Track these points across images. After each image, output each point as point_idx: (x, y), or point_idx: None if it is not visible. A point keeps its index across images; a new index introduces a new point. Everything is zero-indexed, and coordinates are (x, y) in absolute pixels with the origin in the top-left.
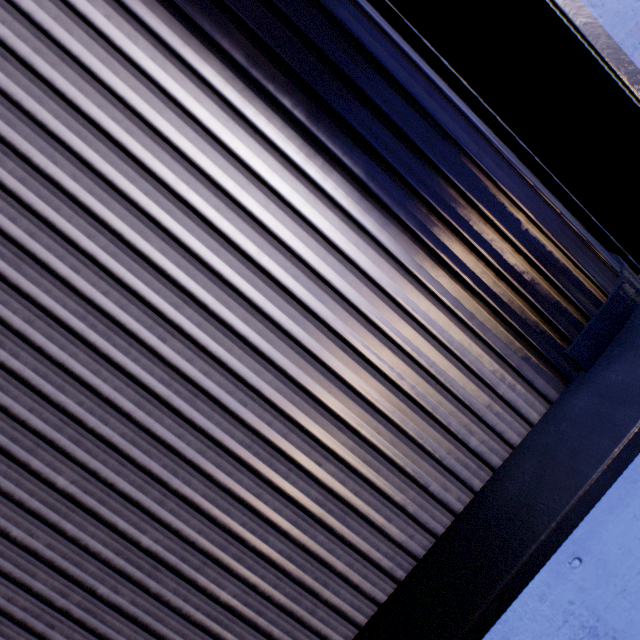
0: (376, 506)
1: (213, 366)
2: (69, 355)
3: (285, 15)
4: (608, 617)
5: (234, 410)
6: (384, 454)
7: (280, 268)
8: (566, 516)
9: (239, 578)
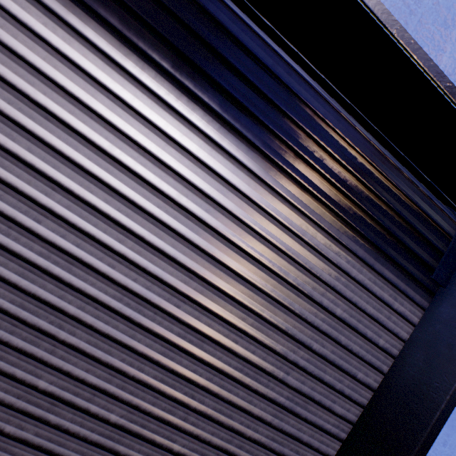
0: (325, 394)
1: (213, 319)
2: (112, 327)
3: (243, 75)
4: None
5: (229, 347)
6: (328, 359)
7: (253, 246)
8: (455, 391)
9: None
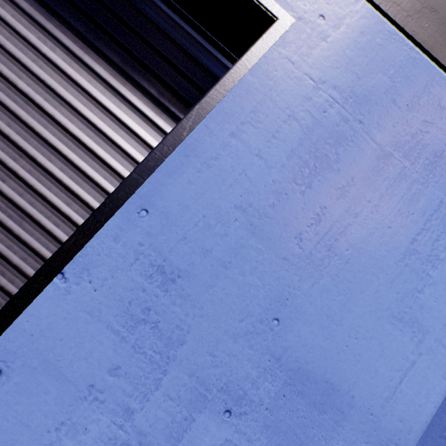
0: (47, 215)
1: None
2: None
3: None
4: (173, 259)
5: None
6: (55, 176)
7: None
8: (132, 176)
9: None
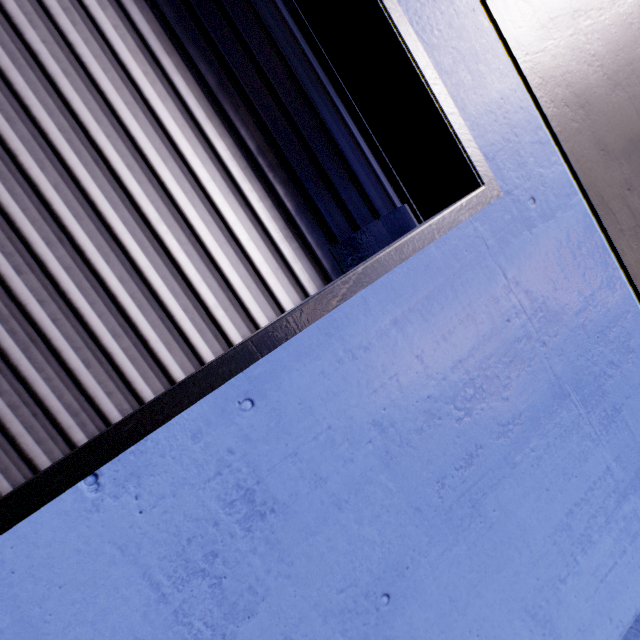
0: (76, 344)
1: None
2: None
3: None
4: (271, 482)
5: None
6: (107, 287)
7: (52, 58)
8: (247, 346)
9: None
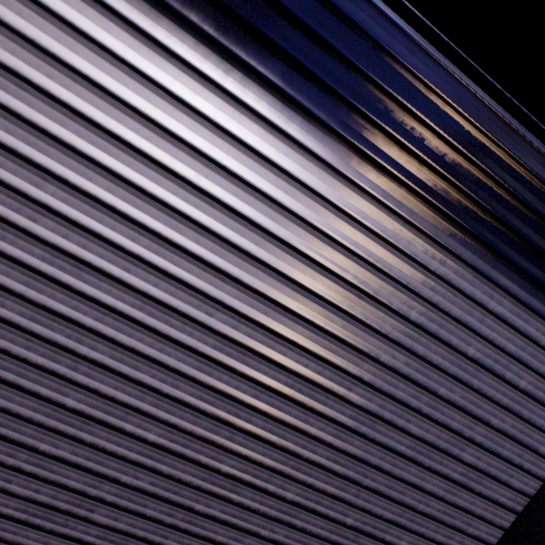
0: (502, 469)
1: (385, 400)
2: (285, 413)
3: (423, 121)
4: None
5: (402, 426)
6: (507, 434)
7: (429, 321)
8: None
9: (412, 531)
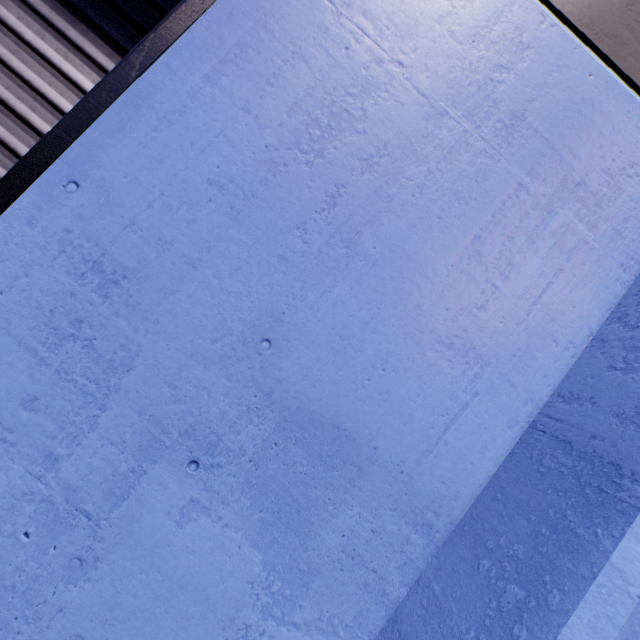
0: None
1: None
2: None
3: None
4: (117, 253)
5: None
6: None
7: None
8: (55, 133)
9: None
